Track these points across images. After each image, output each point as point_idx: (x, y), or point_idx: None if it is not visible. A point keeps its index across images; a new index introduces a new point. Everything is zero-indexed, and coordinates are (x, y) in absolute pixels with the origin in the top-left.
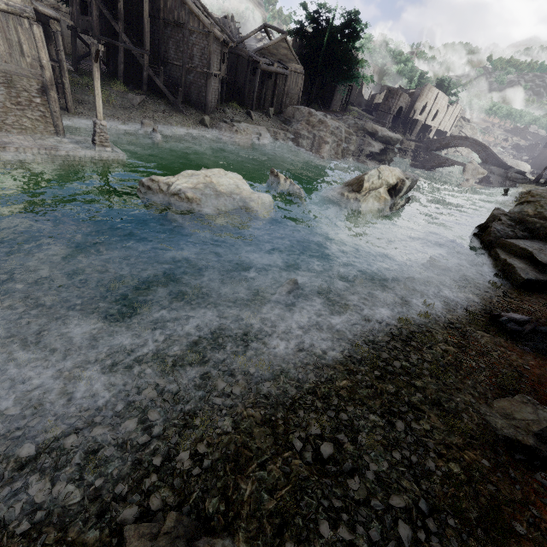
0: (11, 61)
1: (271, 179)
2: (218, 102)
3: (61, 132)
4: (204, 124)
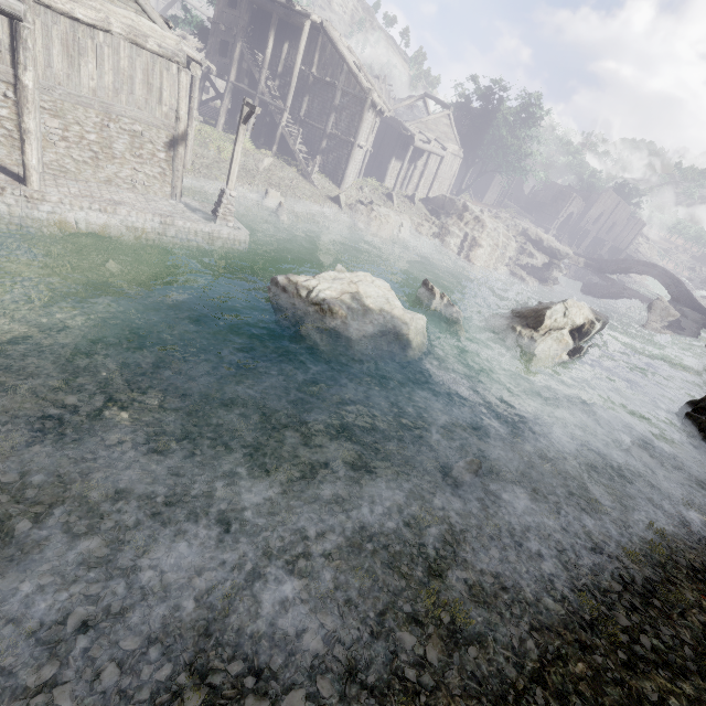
0: (145, 107)
1: (422, 291)
2: (356, 178)
3: (178, 195)
4: (338, 202)
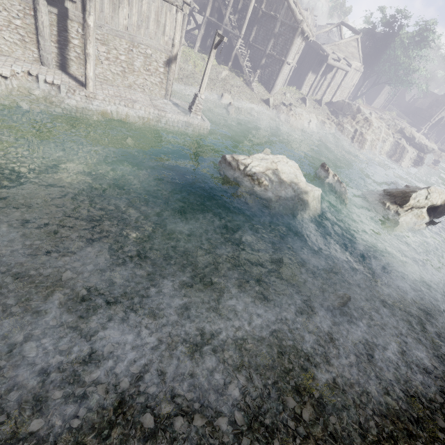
0: (154, 37)
1: (320, 171)
2: (282, 86)
3: (168, 96)
4: (267, 103)
